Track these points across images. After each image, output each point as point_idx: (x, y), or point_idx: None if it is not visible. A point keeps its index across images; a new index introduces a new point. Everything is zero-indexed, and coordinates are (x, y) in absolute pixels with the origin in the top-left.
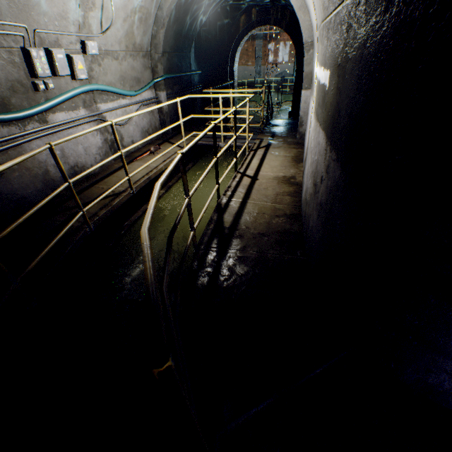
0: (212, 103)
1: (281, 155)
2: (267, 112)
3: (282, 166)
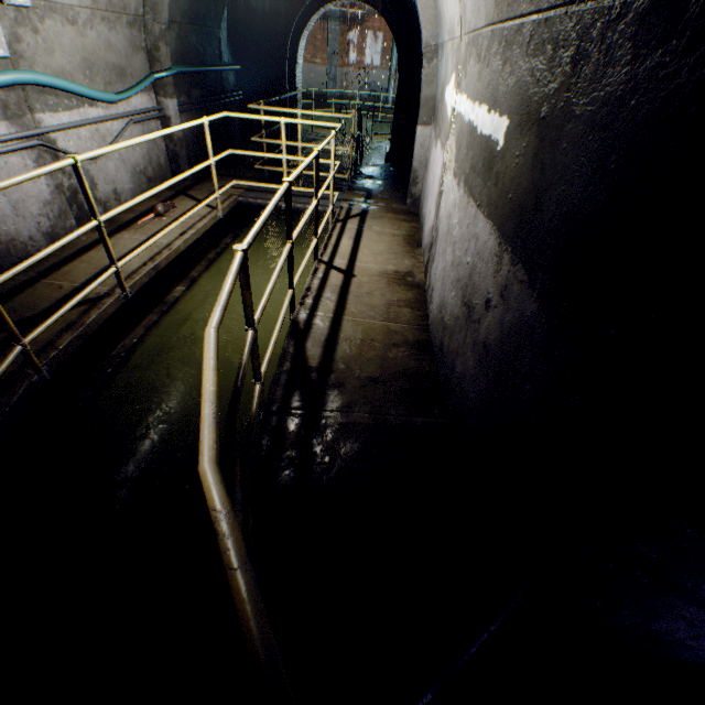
0: (264, 129)
1: (386, 232)
2: (356, 153)
3: (390, 252)
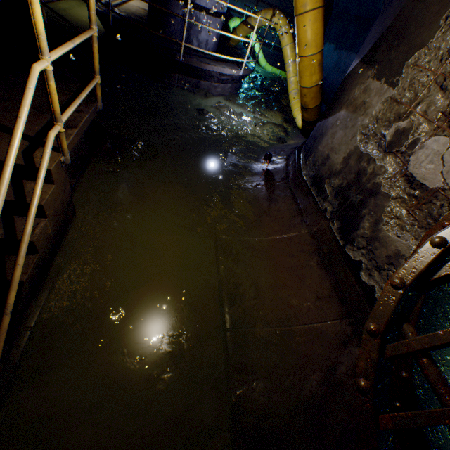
0: None
1: (144, 4)
2: None
3: (143, 6)
